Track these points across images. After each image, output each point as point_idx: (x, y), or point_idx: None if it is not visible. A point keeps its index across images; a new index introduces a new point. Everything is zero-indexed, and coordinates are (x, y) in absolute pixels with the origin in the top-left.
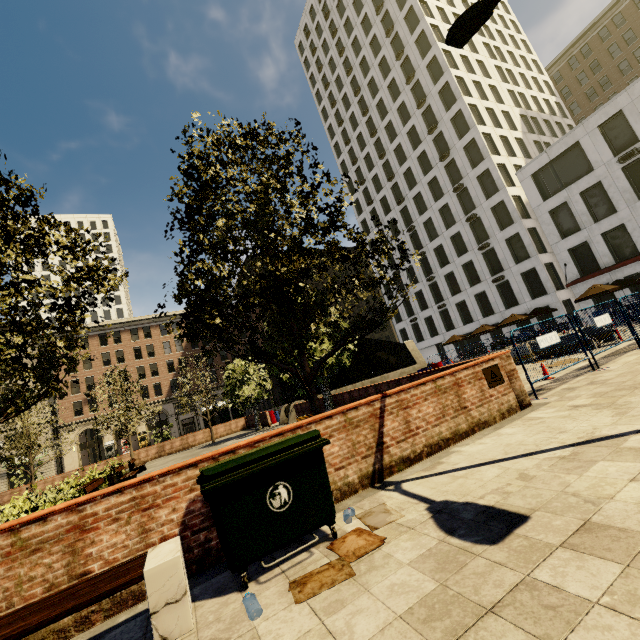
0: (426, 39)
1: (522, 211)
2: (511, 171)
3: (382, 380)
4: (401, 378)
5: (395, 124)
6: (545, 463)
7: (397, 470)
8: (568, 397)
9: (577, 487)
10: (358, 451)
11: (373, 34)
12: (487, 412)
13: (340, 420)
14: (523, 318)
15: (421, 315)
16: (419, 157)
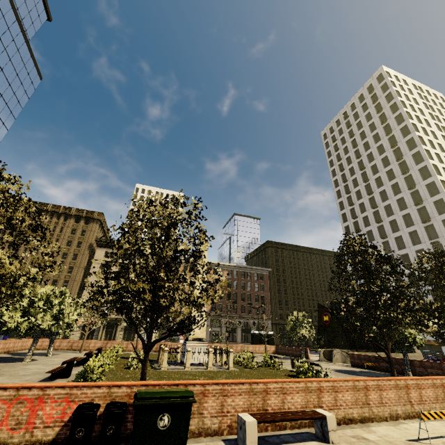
0: (420, 155)
1: None
2: None
3: (395, 356)
4: None
5: (388, 192)
6: None
7: None
8: None
9: None
10: None
11: (380, 143)
12: None
13: None
14: None
15: None
16: (403, 215)
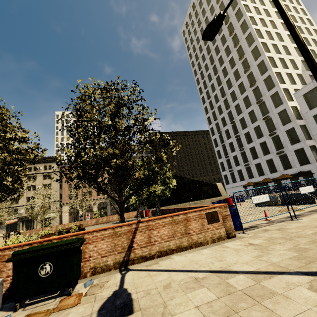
0: (246, 24)
1: (297, 115)
2: (292, 92)
3: (200, 203)
4: (186, 207)
5: (227, 68)
6: (186, 279)
7: (137, 262)
8: (256, 236)
9: (173, 302)
10: (116, 249)
11: None
12: (203, 237)
13: (110, 232)
14: (289, 177)
15: (235, 168)
16: (239, 85)
